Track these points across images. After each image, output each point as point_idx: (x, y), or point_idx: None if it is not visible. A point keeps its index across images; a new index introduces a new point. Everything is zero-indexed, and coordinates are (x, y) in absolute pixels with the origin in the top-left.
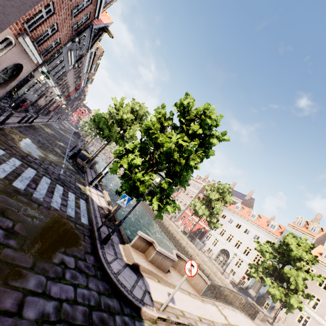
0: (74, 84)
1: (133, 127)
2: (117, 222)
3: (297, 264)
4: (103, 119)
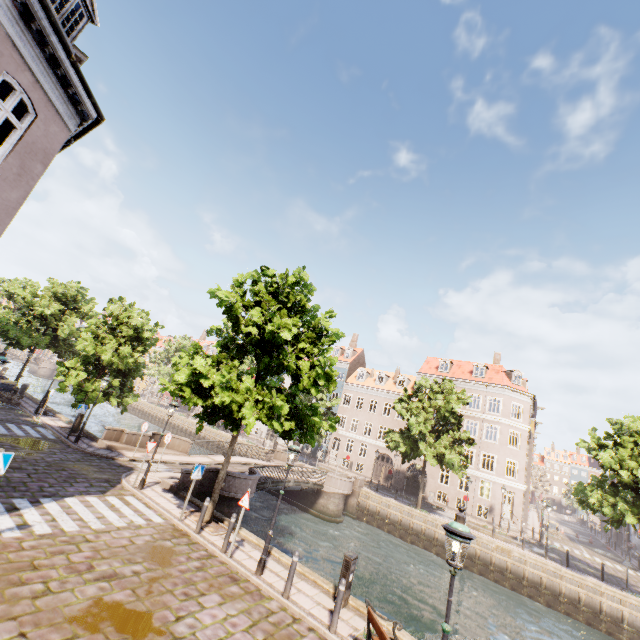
0: None
1: (67, 322)
2: (86, 432)
3: (318, 397)
4: (12, 326)
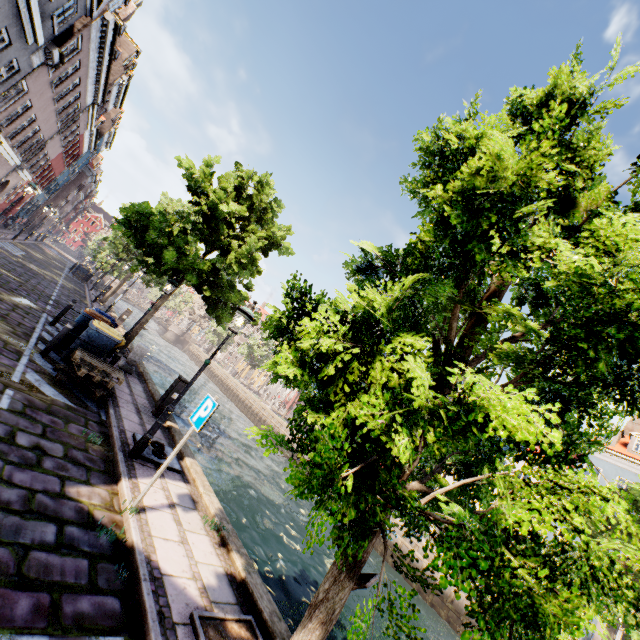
0: (60, 135)
1: (249, 238)
2: None
3: None
4: (155, 220)
